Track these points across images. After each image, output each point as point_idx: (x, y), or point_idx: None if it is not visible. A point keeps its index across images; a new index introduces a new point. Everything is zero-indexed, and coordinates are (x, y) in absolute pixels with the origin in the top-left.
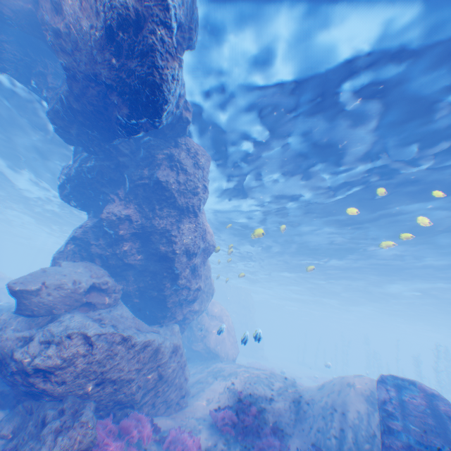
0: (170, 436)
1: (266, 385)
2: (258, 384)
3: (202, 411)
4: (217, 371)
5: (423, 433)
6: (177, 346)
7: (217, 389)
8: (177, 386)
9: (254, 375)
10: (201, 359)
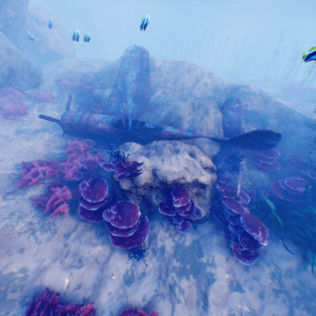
0: (35, 95)
1: (88, 66)
2: (84, 67)
3: (53, 85)
4: (60, 64)
5: (133, 68)
6: (11, 49)
7: (59, 73)
8: (29, 74)
9: (82, 63)
10: (49, 60)
